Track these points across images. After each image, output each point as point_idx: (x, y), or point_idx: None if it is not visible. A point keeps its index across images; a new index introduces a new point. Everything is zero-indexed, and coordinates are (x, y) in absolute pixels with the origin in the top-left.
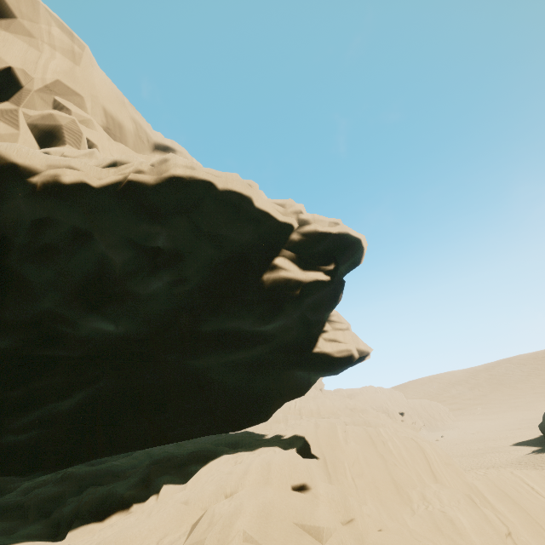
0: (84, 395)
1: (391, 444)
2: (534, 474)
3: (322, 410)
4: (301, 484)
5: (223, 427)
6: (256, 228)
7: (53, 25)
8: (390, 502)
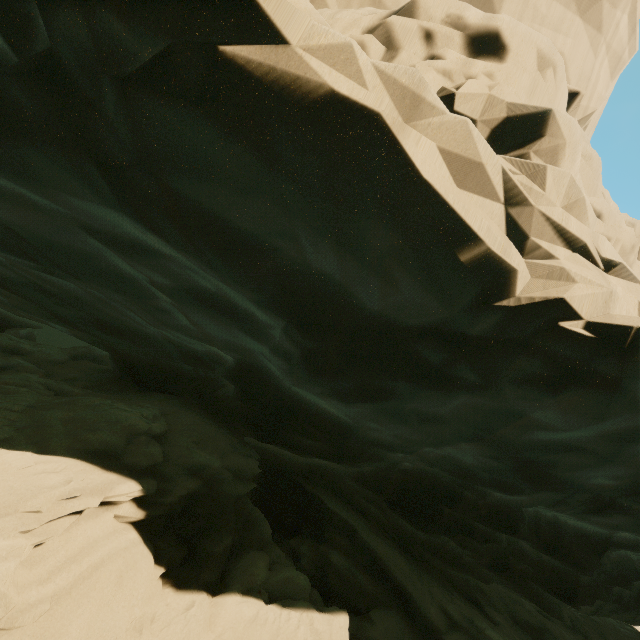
0: None
1: None
2: None
3: None
4: None
5: (632, 621)
6: None
7: (625, 12)
8: None
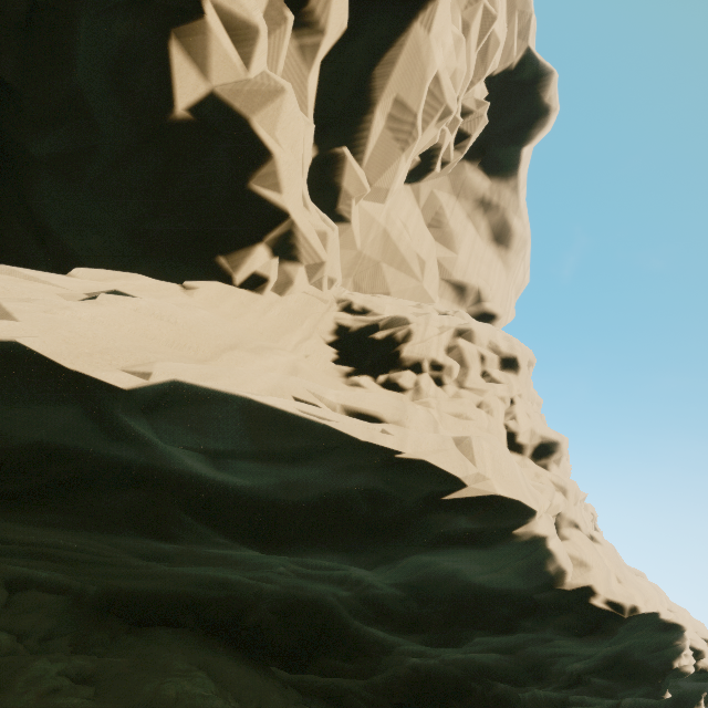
0: None
1: None
2: None
3: None
4: None
5: None
6: None
7: (523, 259)
8: None
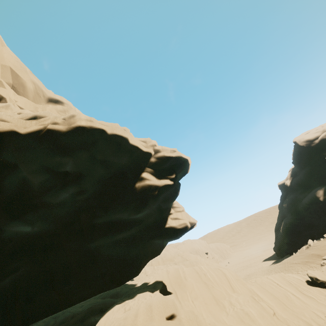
0: (5, 283)
1: (208, 274)
2: (277, 276)
3: (164, 260)
4: (171, 315)
5: (110, 286)
6: (130, 156)
7: None
8: (214, 311)
